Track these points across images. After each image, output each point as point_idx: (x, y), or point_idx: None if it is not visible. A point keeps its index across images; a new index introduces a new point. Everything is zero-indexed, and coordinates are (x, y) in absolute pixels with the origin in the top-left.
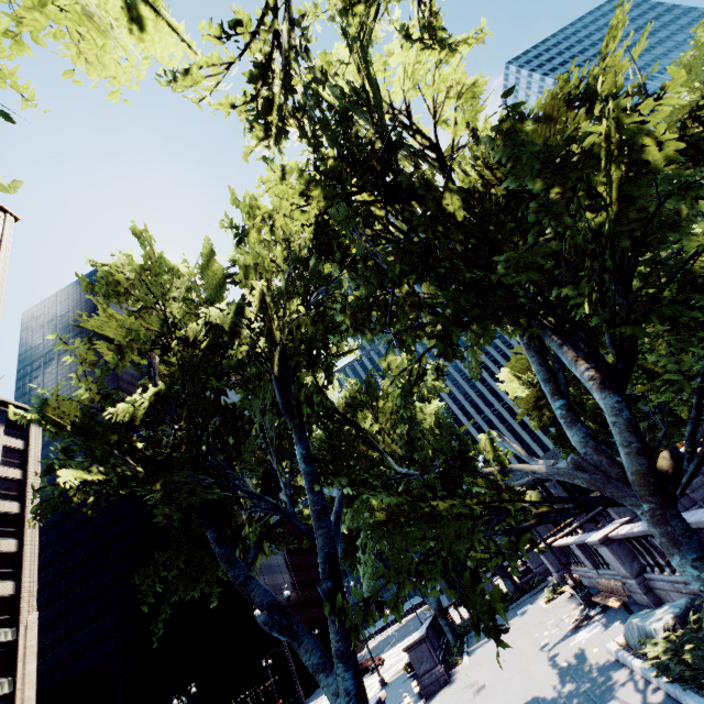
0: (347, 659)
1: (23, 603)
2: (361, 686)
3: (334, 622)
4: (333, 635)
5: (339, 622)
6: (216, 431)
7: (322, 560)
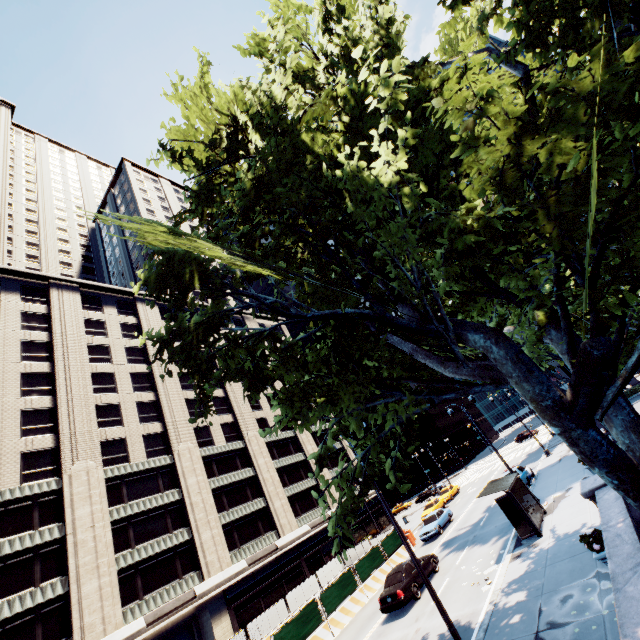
0: None
1: None
2: None
3: None
4: None
5: None
6: None
7: None
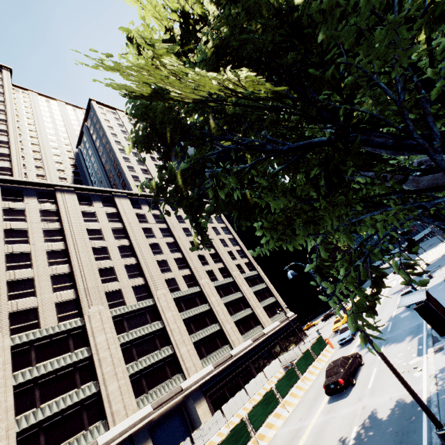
0: None
1: (253, 264)
2: None
3: None
4: None
5: None
6: None
7: None
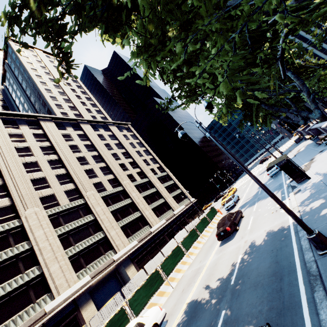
0: (317, 108)
1: (163, 167)
2: (322, 112)
3: (313, 103)
4: (313, 105)
5: (314, 102)
6: (247, 84)
7: (306, 93)
